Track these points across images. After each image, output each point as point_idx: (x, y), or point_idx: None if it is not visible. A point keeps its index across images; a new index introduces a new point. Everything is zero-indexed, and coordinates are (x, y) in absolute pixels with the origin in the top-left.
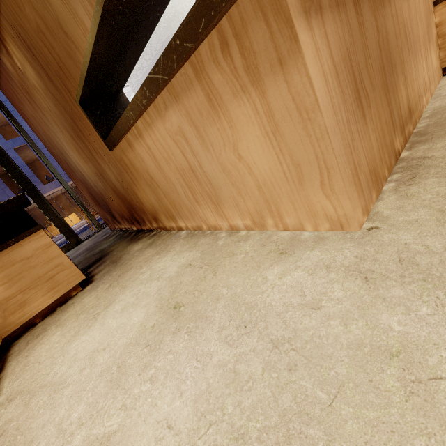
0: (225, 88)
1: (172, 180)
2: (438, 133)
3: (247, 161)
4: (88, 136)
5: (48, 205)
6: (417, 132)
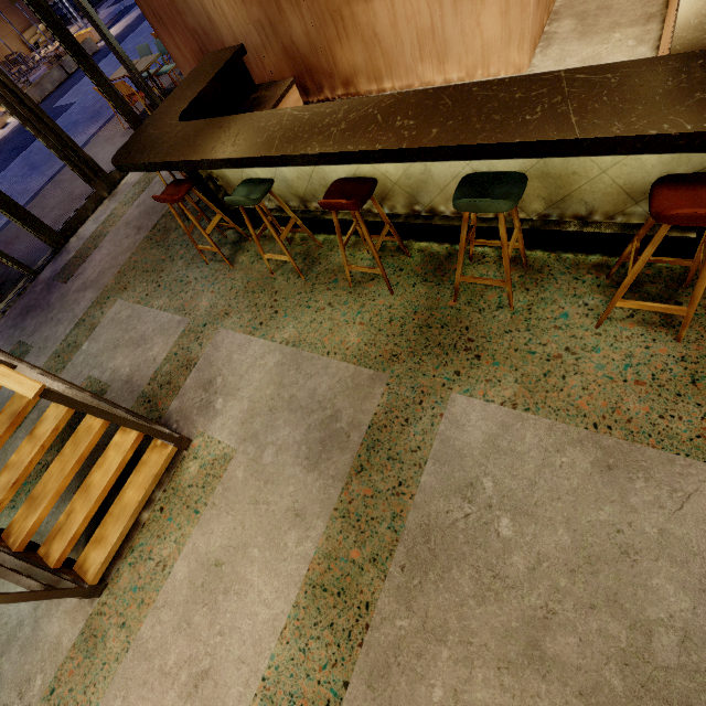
0: None
1: (403, 39)
2: (564, 15)
3: (482, 28)
4: None
5: (100, 74)
6: (554, 11)
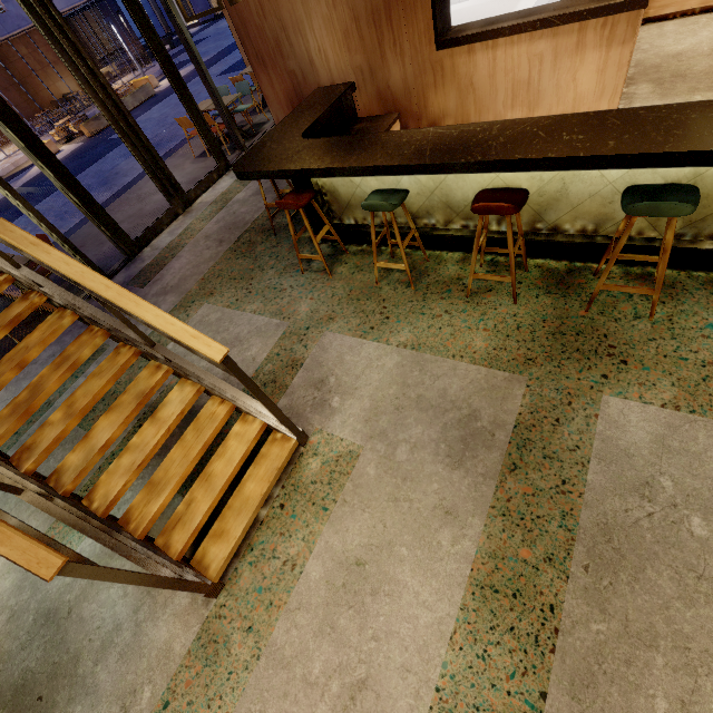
0: (591, 42)
1: (498, 89)
2: (639, 80)
3: (577, 83)
4: (398, 28)
5: (193, 104)
6: (629, 77)
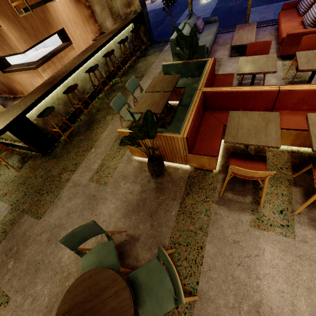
0: (35, 76)
1: (27, 85)
2: None
3: None
4: None
5: None
6: None
